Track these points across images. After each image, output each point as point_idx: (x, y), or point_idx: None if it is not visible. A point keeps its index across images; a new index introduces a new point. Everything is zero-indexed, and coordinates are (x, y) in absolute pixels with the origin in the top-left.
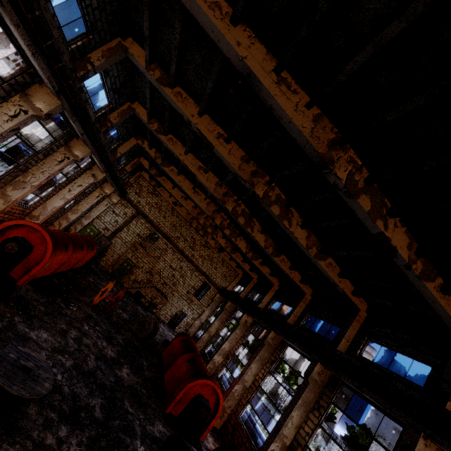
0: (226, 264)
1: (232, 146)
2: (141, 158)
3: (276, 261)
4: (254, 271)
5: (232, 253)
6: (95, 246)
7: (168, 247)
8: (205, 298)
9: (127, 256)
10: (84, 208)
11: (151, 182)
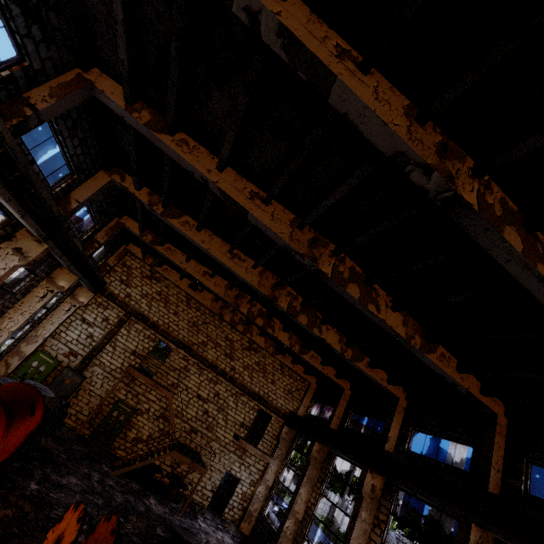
0: (288, 371)
1: (376, 81)
2: (123, 218)
3: (433, 362)
4: (347, 378)
5: (302, 353)
6: (38, 404)
7: (190, 363)
8: (265, 439)
9: (116, 395)
10: (15, 323)
11: (146, 259)
